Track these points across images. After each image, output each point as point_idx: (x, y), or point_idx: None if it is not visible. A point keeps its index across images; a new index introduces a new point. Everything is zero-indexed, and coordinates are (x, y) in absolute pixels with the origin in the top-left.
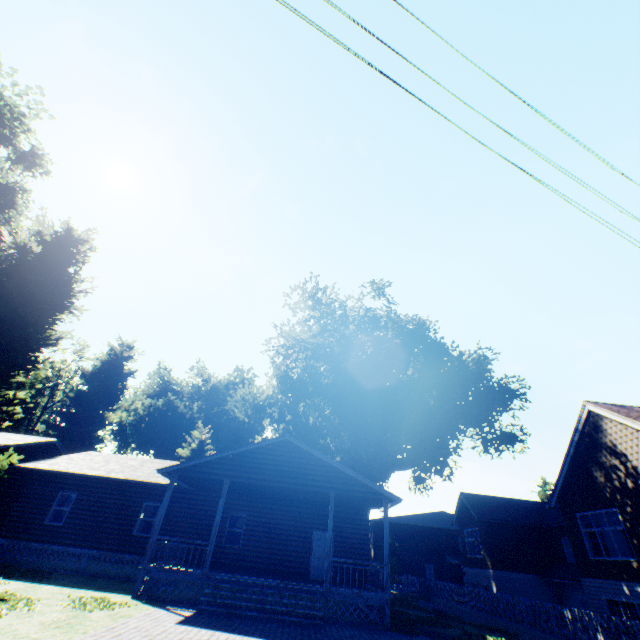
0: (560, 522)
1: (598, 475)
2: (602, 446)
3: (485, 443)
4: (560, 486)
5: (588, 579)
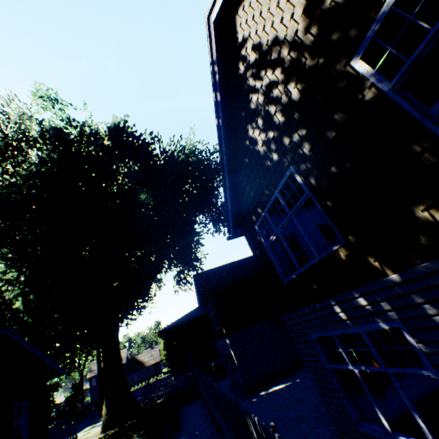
0: None
1: (258, 135)
2: (248, 75)
3: (215, 223)
4: (230, 198)
5: (290, 315)
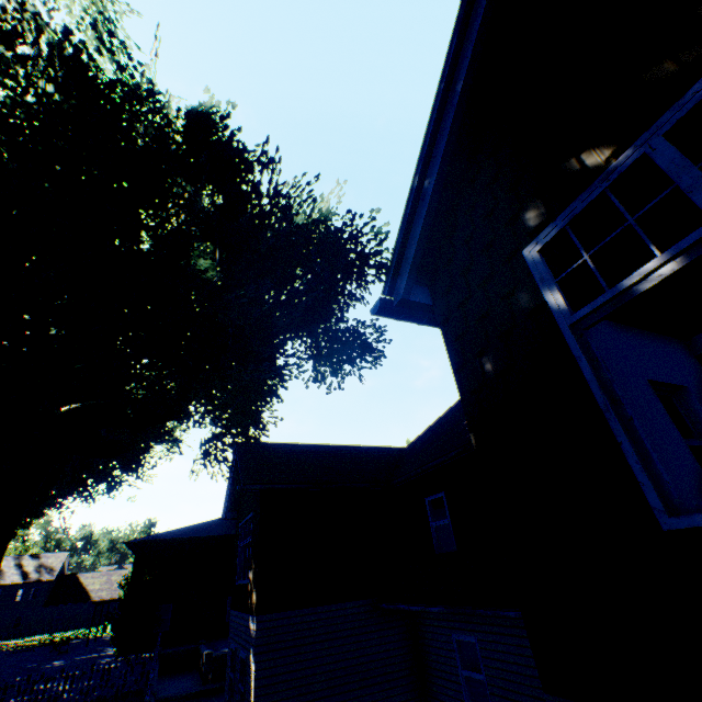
0: (427, 463)
1: None
2: None
3: (318, 363)
4: (446, 149)
5: None
